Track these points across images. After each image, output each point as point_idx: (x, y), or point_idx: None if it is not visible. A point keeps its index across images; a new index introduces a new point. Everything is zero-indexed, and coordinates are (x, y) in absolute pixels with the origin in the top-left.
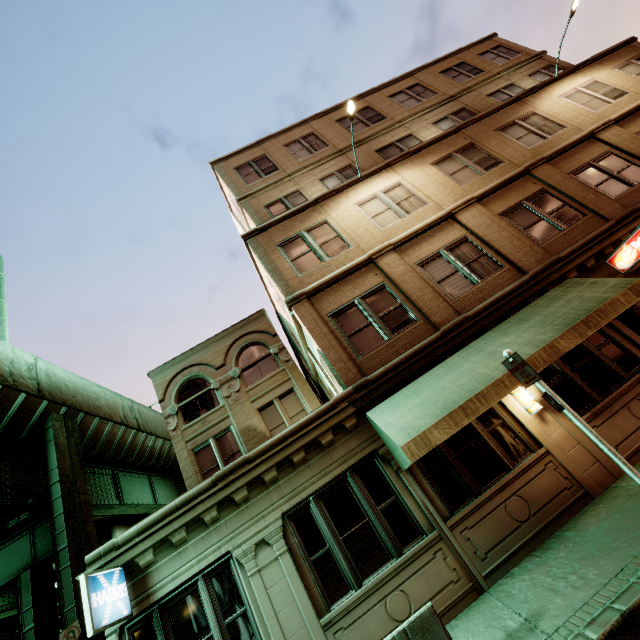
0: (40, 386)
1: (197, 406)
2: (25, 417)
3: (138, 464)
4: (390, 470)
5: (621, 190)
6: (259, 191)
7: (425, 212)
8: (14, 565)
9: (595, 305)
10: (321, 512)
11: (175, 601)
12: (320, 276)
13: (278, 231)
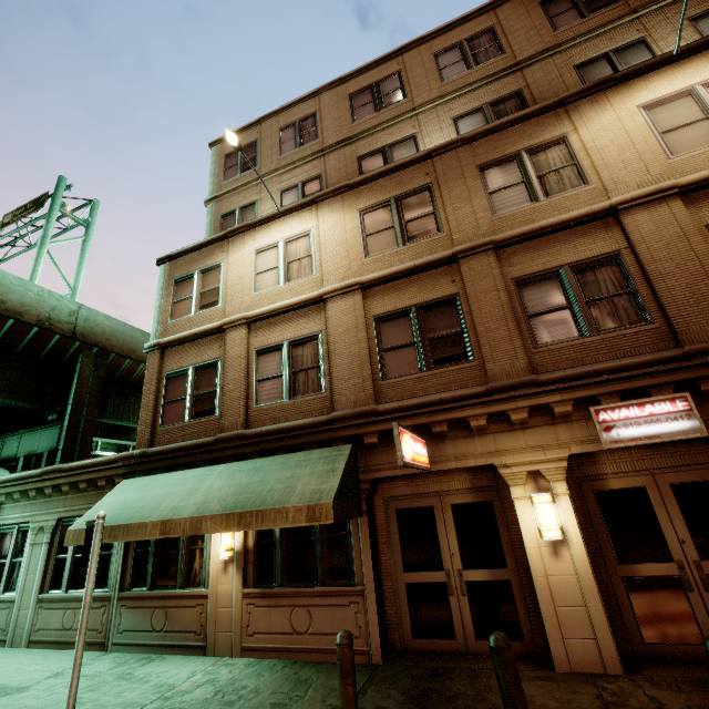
0: (76, 330)
1: None
2: (62, 351)
3: None
4: None
5: (561, 336)
6: (225, 194)
7: (304, 285)
8: (49, 443)
9: (271, 503)
10: None
11: (5, 531)
12: (181, 329)
13: (184, 263)
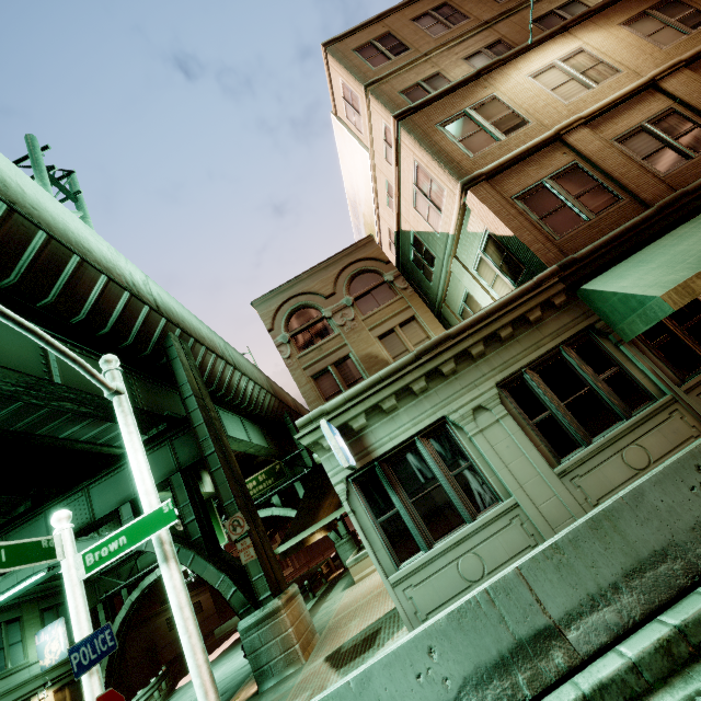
0: (157, 303)
1: (310, 335)
2: (149, 332)
3: (234, 404)
4: (608, 344)
5: None
6: (391, 74)
7: (619, 81)
8: (159, 471)
9: None
10: (536, 382)
11: (395, 458)
12: (497, 156)
13: (436, 110)
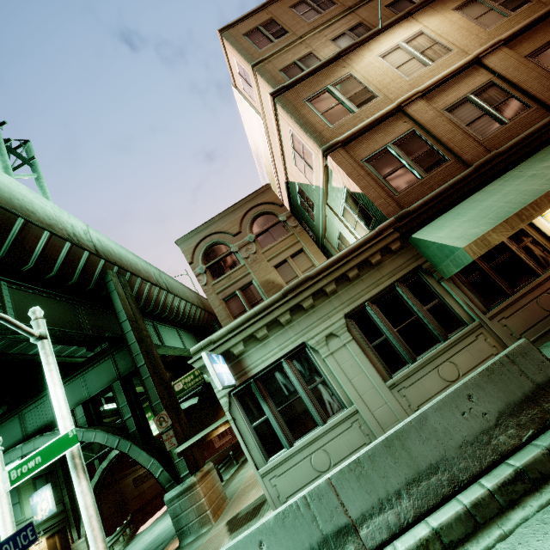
0: (96, 248)
1: (221, 266)
2: (90, 272)
3: (169, 319)
4: (432, 280)
5: None
6: (272, 55)
7: (450, 59)
8: (104, 379)
9: None
10: (376, 313)
11: (266, 376)
12: (351, 126)
13: (304, 87)
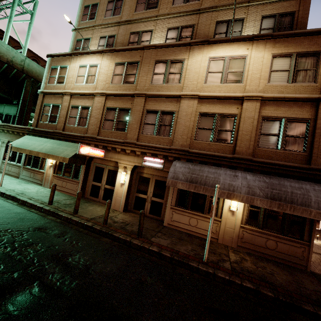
0: (24, 68)
1: None
2: (18, 76)
3: None
4: None
5: (149, 133)
6: (80, 29)
7: (90, 87)
8: (14, 112)
9: (56, 154)
10: None
11: None
12: (51, 89)
13: (56, 60)
